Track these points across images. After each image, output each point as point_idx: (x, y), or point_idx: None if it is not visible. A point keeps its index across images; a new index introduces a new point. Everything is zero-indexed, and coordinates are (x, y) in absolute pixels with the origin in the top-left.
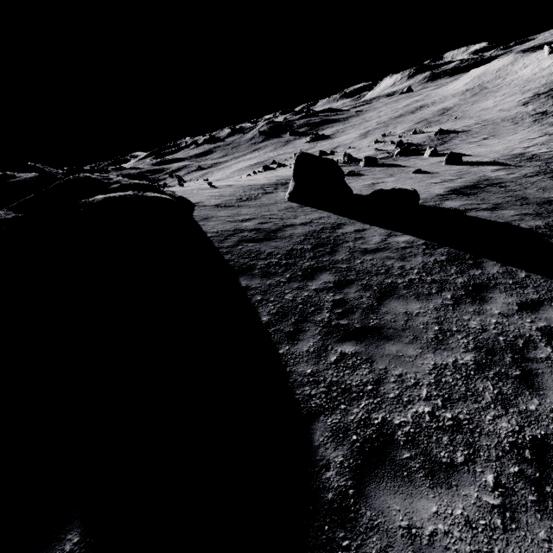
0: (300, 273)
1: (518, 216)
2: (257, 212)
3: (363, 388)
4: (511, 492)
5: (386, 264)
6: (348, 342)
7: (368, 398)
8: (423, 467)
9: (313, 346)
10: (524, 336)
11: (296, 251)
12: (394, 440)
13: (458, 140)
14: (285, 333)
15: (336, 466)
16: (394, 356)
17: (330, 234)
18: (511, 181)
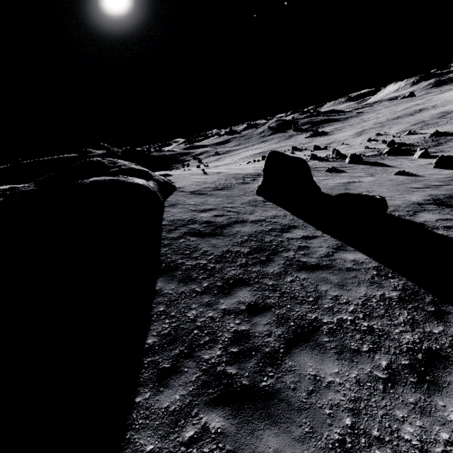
0: (219, 283)
1: None
2: (220, 203)
3: None
4: None
5: (319, 290)
6: (221, 409)
7: None
8: None
9: (176, 403)
10: None
11: (230, 254)
12: None
13: None
14: (158, 370)
15: None
16: None
17: (275, 238)
18: None
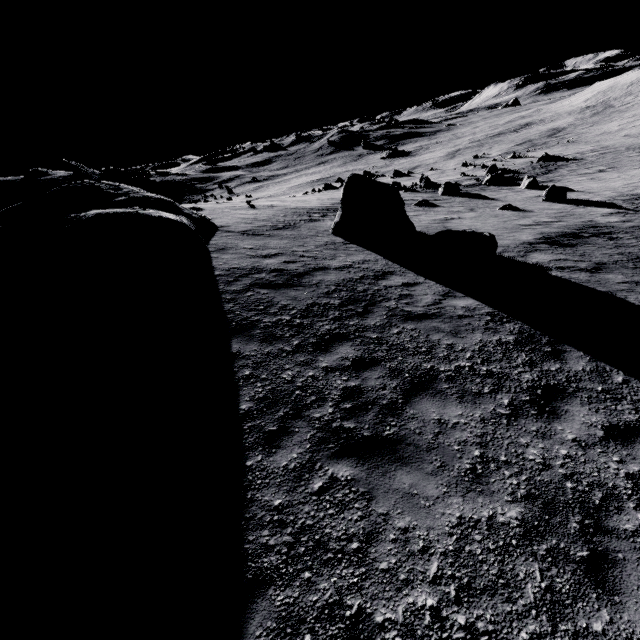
0: (313, 340)
1: (627, 284)
2: (288, 246)
3: (345, 545)
4: None
5: (431, 340)
6: (346, 460)
7: (348, 566)
8: None
9: (295, 461)
10: (604, 486)
11: (318, 307)
12: None
13: (566, 170)
14: (264, 434)
15: None
16: (404, 493)
17: (369, 286)
18: (625, 231)
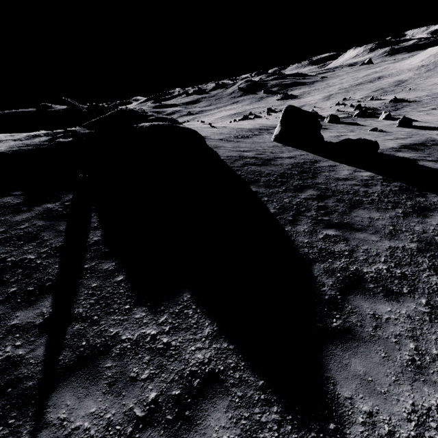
0: (292, 187)
1: None
2: (252, 147)
3: (342, 253)
4: (436, 308)
5: (354, 188)
6: (330, 229)
7: (346, 258)
8: (382, 292)
9: (307, 229)
10: None
11: (287, 174)
12: (364, 278)
13: (409, 108)
14: (287, 220)
15: (329, 285)
16: (362, 239)
17: (310, 166)
18: None
